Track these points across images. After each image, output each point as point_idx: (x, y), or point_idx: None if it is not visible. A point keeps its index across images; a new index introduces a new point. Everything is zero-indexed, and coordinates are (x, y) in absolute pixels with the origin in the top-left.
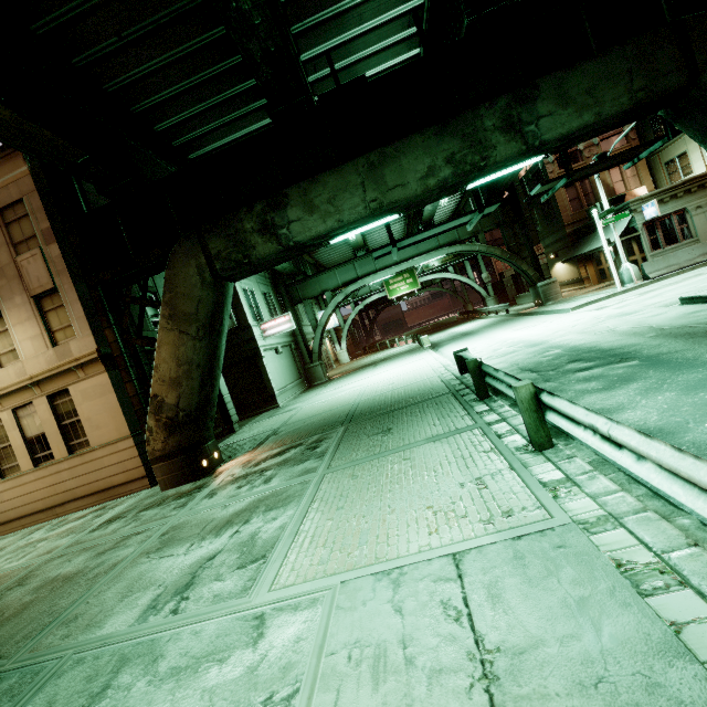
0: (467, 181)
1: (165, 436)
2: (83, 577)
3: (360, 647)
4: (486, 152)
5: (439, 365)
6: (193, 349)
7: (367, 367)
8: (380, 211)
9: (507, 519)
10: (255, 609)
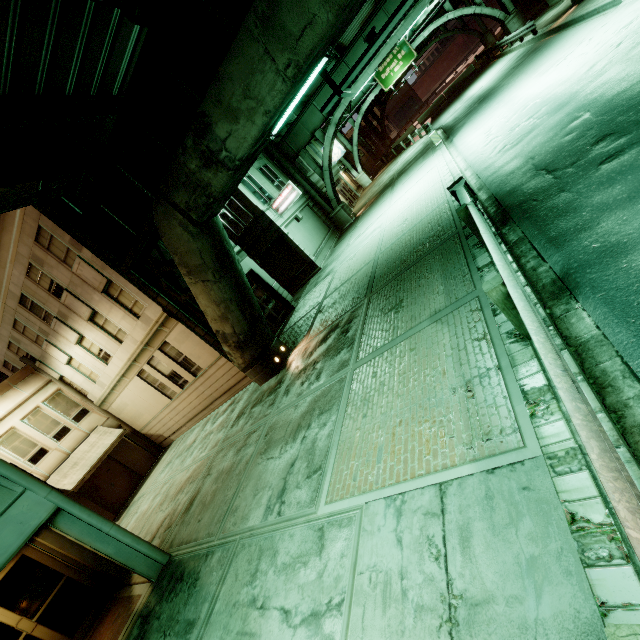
0: None
1: (240, 354)
2: (234, 472)
3: (376, 571)
4: None
5: (449, 177)
6: (220, 290)
7: (385, 191)
8: (301, 73)
9: (486, 445)
10: (319, 520)
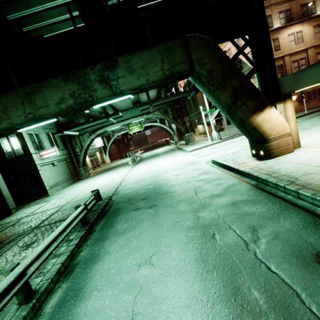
0: (91, 105)
1: None
2: None
3: None
4: (91, 93)
5: (117, 181)
6: None
7: (106, 171)
8: (37, 119)
9: None
10: None
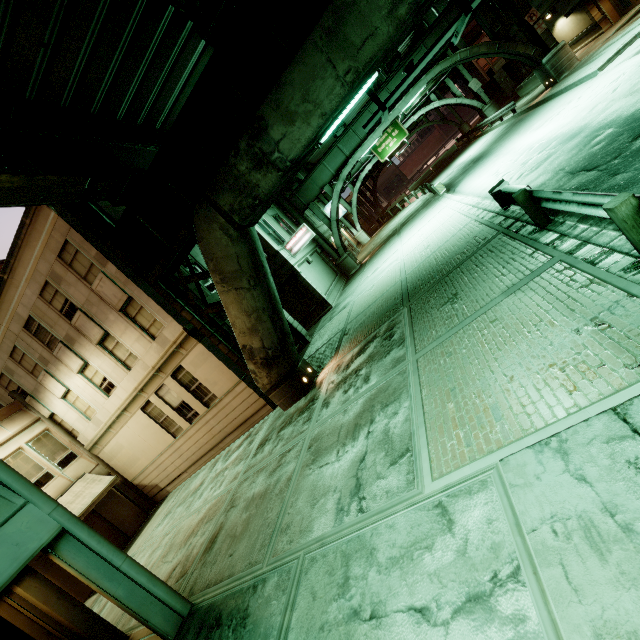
0: None
1: (266, 373)
2: (272, 493)
3: (560, 521)
4: None
5: (467, 207)
6: (253, 299)
7: (391, 238)
8: (358, 80)
9: None
10: (430, 498)
